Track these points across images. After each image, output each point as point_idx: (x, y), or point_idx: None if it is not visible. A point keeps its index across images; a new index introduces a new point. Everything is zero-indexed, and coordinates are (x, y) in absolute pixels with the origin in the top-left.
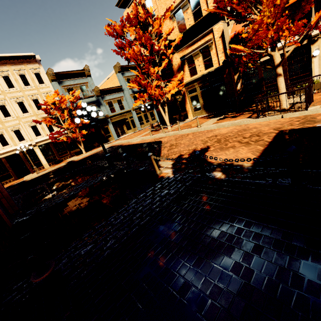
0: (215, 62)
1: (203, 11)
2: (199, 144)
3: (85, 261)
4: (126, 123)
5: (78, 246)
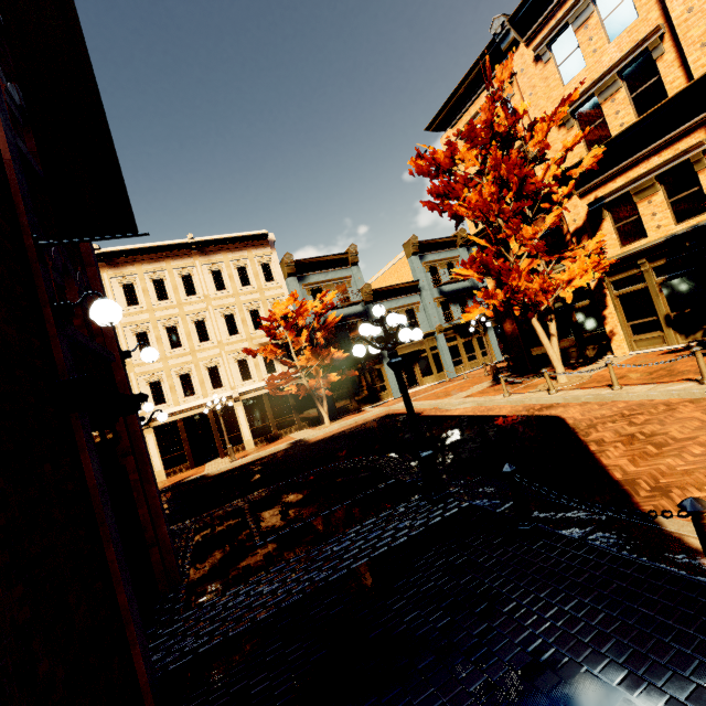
0: None
1: (669, 86)
2: None
3: None
4: (420, 360)
5: None
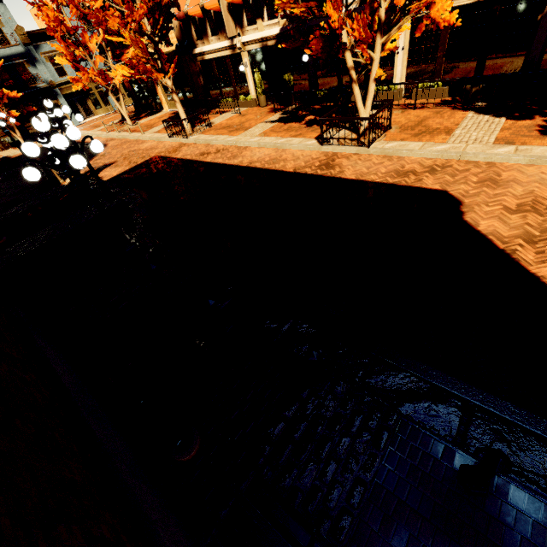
0: (173, 41)
1: None
2: (115, 158)
3: (3, 218)
4: (91, 96)
5: (1, 216)
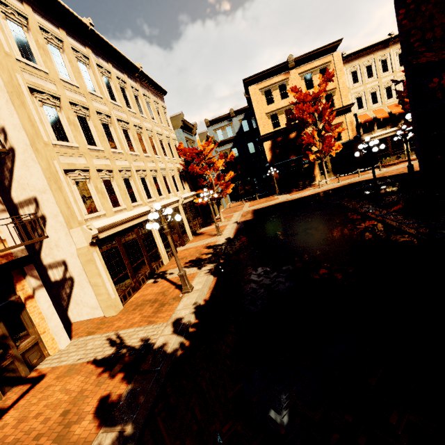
0: (344, 138)
1: (336, 104)
2: None
3: None
4: None
5: None
